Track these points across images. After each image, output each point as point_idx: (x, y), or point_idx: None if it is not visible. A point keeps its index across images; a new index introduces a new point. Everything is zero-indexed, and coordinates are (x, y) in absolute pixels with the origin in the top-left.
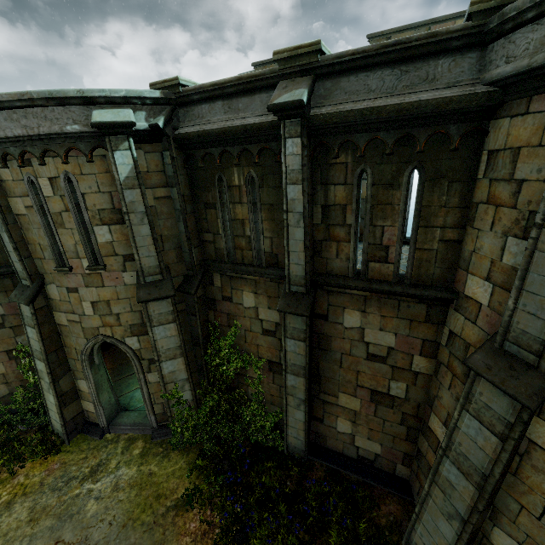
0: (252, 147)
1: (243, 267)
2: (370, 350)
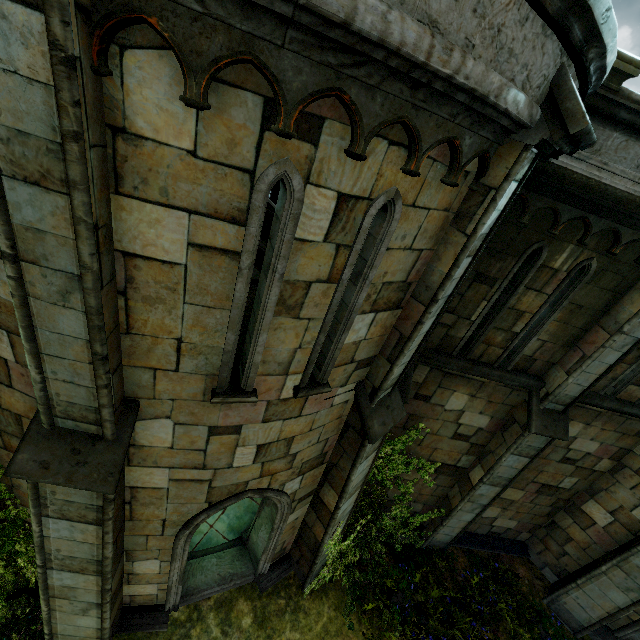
0: (626, 232)
1: (486, 370)
2: (567, 455)
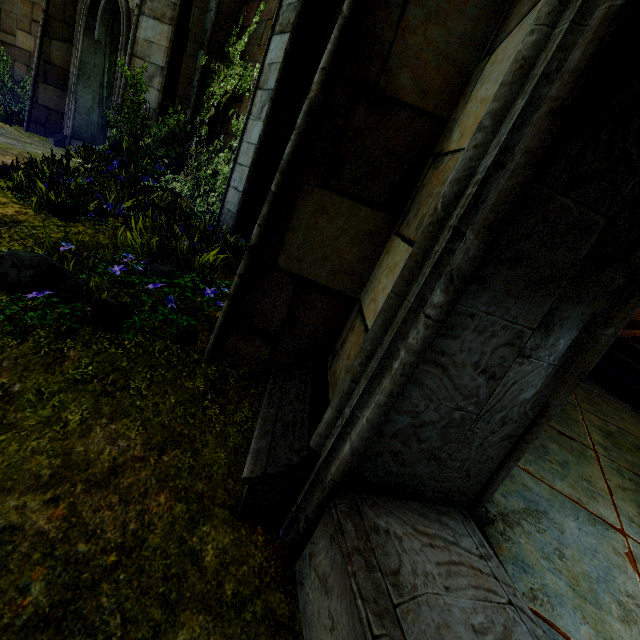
0: None
1: None
2: None
